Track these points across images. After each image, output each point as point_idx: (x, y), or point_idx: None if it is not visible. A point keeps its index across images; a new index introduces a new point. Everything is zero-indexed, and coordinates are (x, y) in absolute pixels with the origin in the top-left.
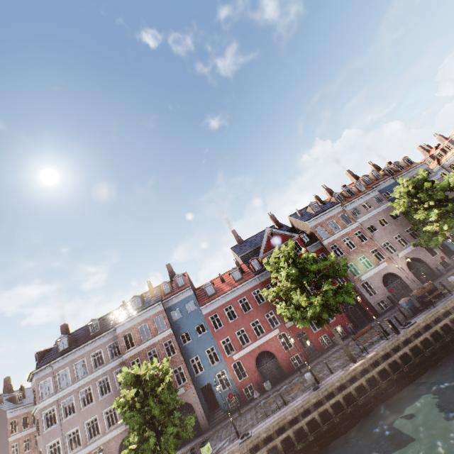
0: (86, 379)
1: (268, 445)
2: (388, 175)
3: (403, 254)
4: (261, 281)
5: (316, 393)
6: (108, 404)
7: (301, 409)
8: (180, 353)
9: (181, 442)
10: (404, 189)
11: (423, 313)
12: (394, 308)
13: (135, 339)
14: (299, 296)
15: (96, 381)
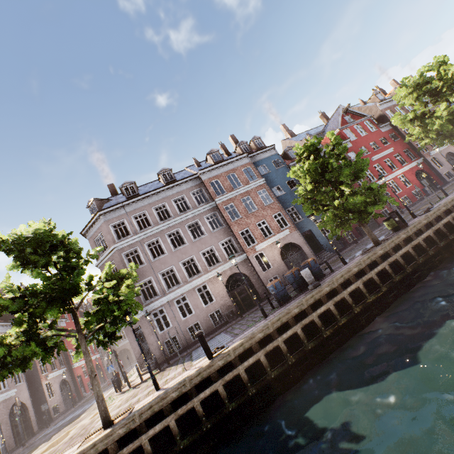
0: (173, 221)
1: None
2: None
3: None
4: None
5: None
6: (205, 246)
7: None
8: (277, 201)
9: None
10: None
11: None
12: None
13: (224, 186)
14: None
15: (185, 224)
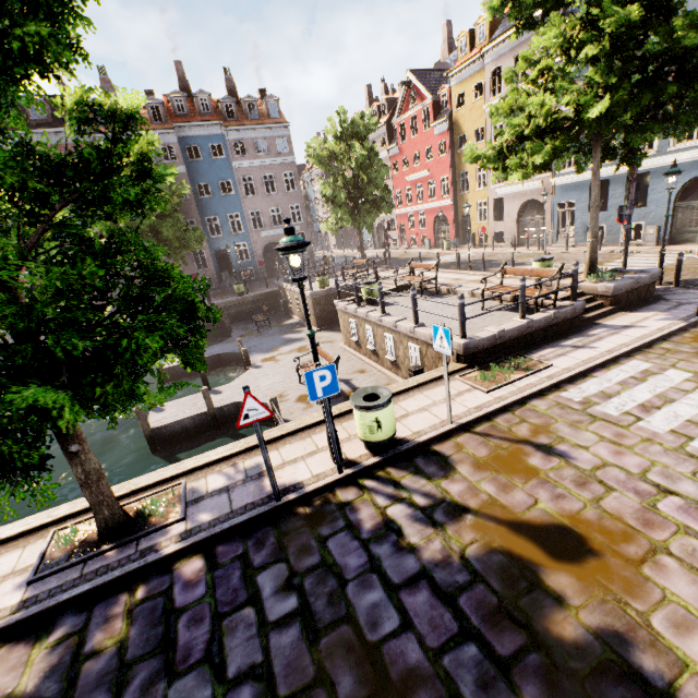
0: None
1: None
2: (224, 116)
3: None
4: None
5: None
6: None
7: None
8: None
9: None
10: None
11: None
12: None
13: None
14: None
15: None
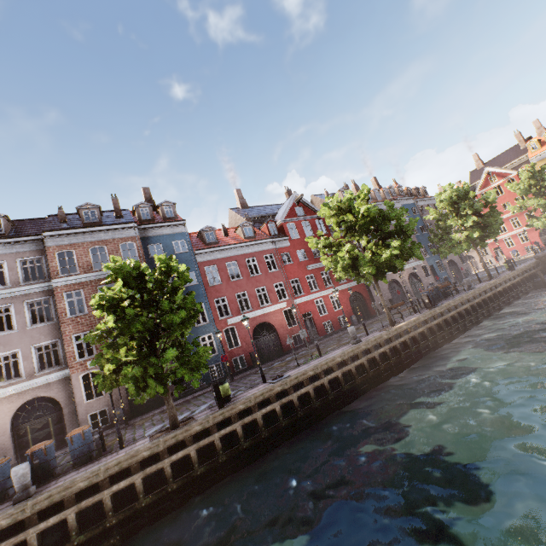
0: None
1: (315, 382)
2: (409, 196)
3: (408, 267)
4: (276, 248)
5: (366, 341)
6: (5, 348)
7: (351, 354)
8: None
9: (134, 411)
10: (449, 195)
11: (443, 301)
12: (393, 310)
13: (79, 263)
14: (366, 243)
15: None
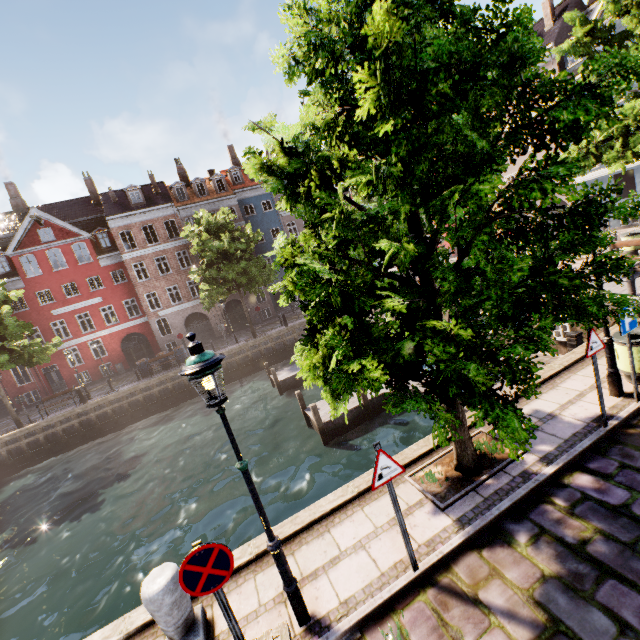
0: None
1: None
2: None
3: None
4: None
5: None
6: None
7: None
8: None
9: None
10: (196, 229)
11: (142, 380)
12: None
13: None
14: None
15: None
